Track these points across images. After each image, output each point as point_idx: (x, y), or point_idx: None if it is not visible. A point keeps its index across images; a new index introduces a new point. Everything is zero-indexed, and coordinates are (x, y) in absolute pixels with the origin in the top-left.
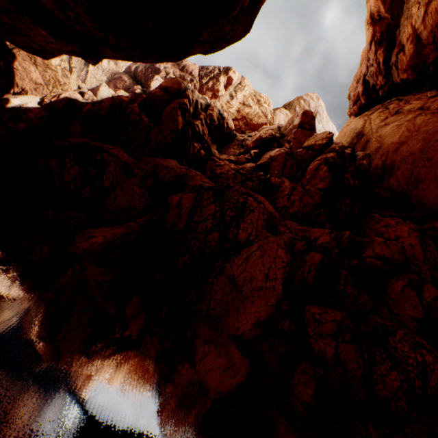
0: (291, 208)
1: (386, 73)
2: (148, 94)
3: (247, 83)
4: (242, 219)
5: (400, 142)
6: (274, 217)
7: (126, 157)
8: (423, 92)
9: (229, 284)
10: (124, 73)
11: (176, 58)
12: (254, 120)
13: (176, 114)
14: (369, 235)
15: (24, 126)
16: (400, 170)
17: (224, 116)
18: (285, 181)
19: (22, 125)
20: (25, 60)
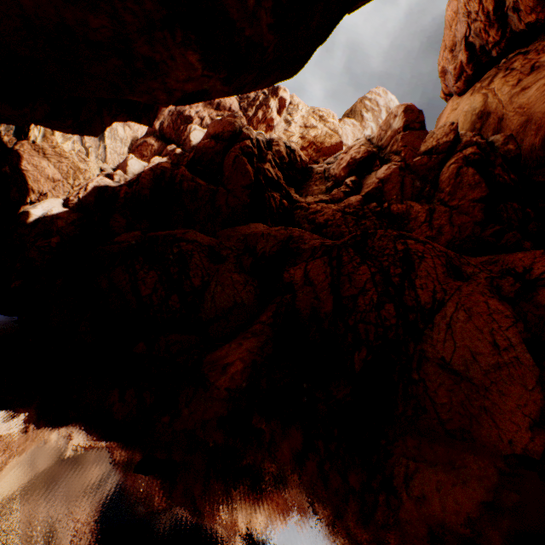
0: (439, 237)
1: (499, 24)
2: (194, 150)
3: (297, 100)
4: (413, 273)
5: None
6: (449, 256)
7: (206, 238)
8: None
9: (445, 374)
10: (147, 136)
11: (296, 70)
12: (326, 143)
13: (242, 163)
14: None
15: (56, 240)
16: None
17: (294, 148)
18: (413, 205)
19: (54, 240)
20: (33, 156)
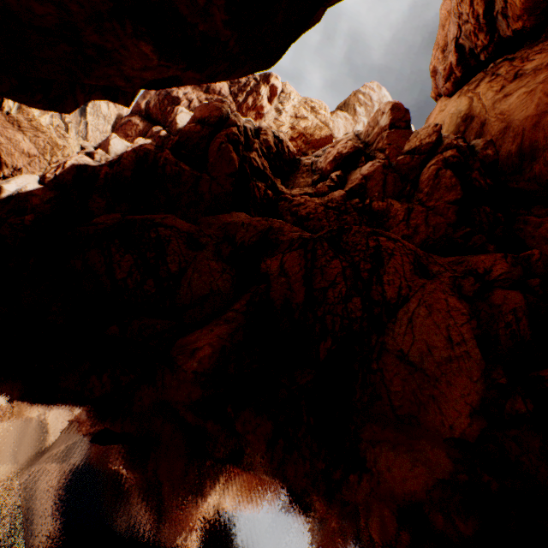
0: (415, 236)
1: (488, 28)
2: (179, 134)
3: (290, 89)
4: (382, 269)
5: (538, 113)
6: (418, 255)
7: (185, 224)
8: (542, 41)
9: (402, 364)
10: (132, 115)
11: (272, 62)
12: (315, 135)
13: (227, 151)
14: (535, 245)
15: (31, 218)
16: (547, 151)
17: (282, 138)
18: (393, 203)
19: (28, 217)
20: (6, 128)
